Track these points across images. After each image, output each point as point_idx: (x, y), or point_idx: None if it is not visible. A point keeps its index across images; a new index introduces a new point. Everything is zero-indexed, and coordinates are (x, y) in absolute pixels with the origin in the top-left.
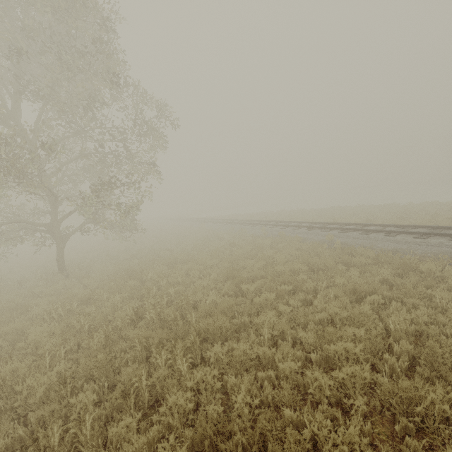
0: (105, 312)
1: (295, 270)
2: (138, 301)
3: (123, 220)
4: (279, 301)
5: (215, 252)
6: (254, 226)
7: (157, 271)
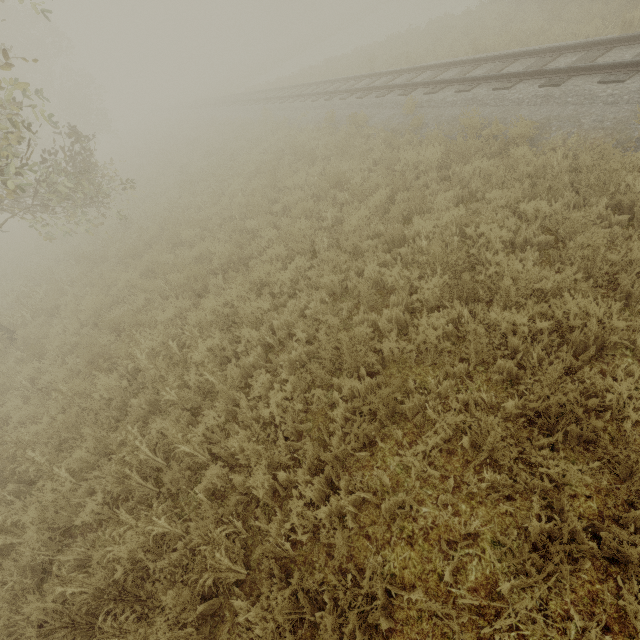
0: (4, 595)
1: (573, 325)
2: (114, 473)
3: (55, 177)
4: (566, 587)
5: (296, 231)
6: (383, 96)
7: (161, 328)
